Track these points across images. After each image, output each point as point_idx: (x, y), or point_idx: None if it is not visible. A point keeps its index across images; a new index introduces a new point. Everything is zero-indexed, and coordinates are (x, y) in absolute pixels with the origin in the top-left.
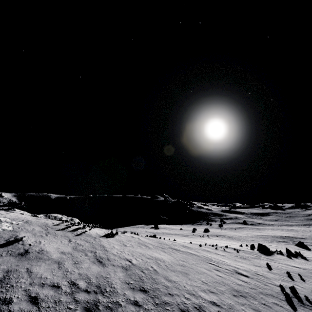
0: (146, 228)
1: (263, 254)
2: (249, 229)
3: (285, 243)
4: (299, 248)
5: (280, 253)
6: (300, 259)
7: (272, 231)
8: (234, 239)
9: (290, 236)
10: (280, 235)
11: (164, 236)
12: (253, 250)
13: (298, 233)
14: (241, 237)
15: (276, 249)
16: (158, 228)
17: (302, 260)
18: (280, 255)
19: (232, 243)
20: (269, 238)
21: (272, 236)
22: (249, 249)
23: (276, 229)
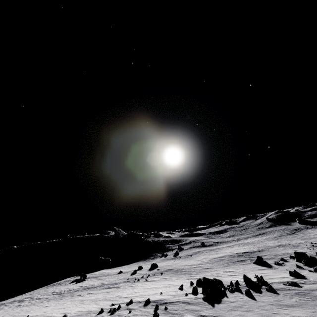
0: (65, 284)
1: (207, 302)
2: (206, 252)
3: (243, 263)
4: (259, 267)
5: (236, 288)
6: (265, 294)
7: (229, 249)
8: (182, 273)
9: (247, 251)
10: (237, 252)
11: (64, 299)
12: (195, 294)
13: (254, 245)
14: (193, 267)
15: (230, 282)
16: (83, 279)
17: (269, 296)
18: (236, 293)
19: (173, 282)
20: (226, 259)
21: (229, 256)
22: (191, 293)
23: (233, 246)
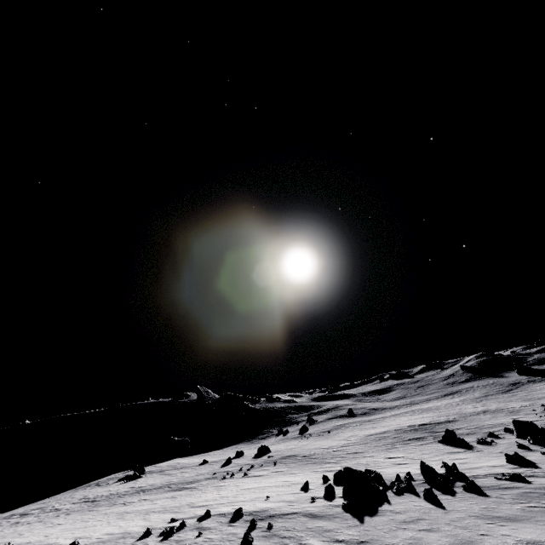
0: (106, 484)
1: (351, 514)
2: (356, 425)
3: (421, 443)
4: (449, 448)
5: (407, 486)
6: (463, 498)
7: (396, 419)
8: (311, 462)
9: (428, 422)
10: (409, 424)
11: (94, 511)
12: (330, 498)
13: (439, 412)
14: (331, 451)
15: (396, 475)
16: (138, 475)
17: (471, 501)
18: (408, 495)
19: (293, 478)
20: (390, 436)
21: (395, 431)
22: (322, 496)
23: (403, 414)
